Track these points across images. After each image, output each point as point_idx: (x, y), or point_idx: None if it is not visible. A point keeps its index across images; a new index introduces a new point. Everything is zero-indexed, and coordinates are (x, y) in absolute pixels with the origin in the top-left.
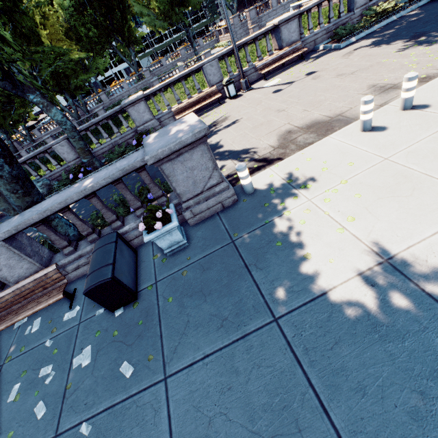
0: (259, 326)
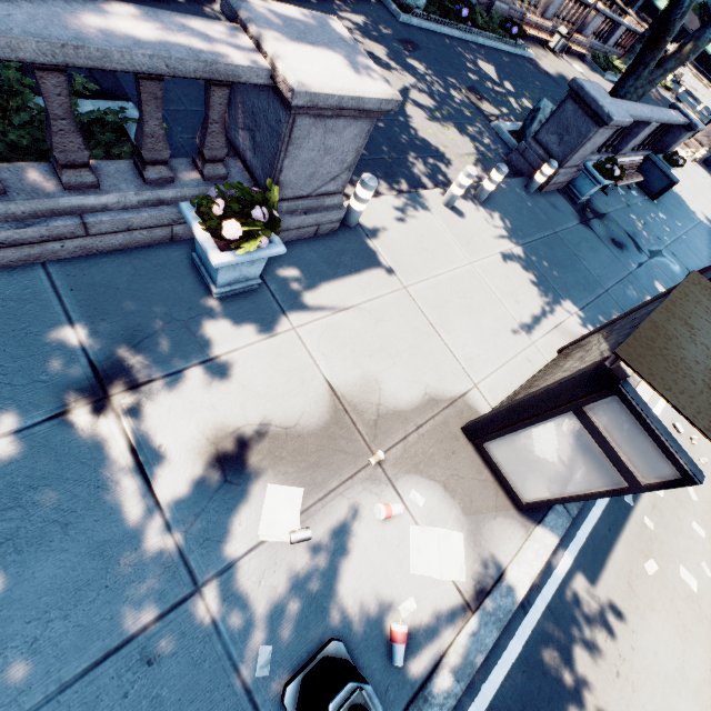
0: (696, 224)
